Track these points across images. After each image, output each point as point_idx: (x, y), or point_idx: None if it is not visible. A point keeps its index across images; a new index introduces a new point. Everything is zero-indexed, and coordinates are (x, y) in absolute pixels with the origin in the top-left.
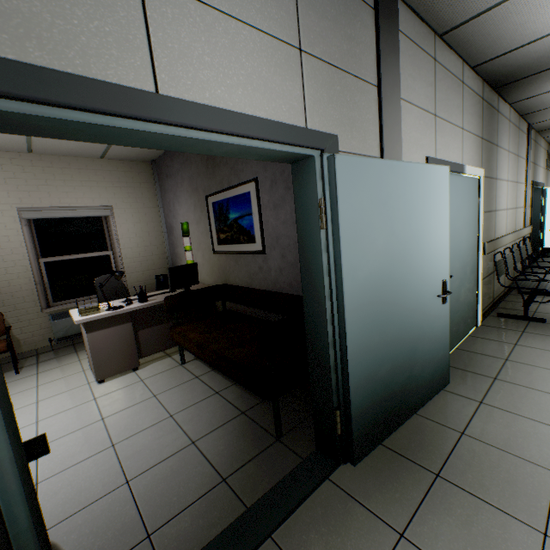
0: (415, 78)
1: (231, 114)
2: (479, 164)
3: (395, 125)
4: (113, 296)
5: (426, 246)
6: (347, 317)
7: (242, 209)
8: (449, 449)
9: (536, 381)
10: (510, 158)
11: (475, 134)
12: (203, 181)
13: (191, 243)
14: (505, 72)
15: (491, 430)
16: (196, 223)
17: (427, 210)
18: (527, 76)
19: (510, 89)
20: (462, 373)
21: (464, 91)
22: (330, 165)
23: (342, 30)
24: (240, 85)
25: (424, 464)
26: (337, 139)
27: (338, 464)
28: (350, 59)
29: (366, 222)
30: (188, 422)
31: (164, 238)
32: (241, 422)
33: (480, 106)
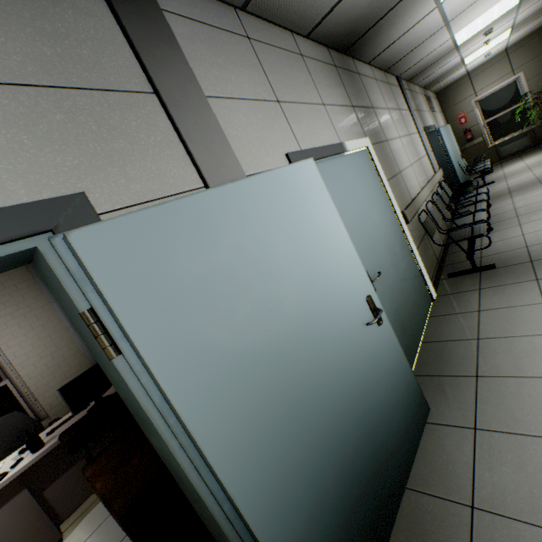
0: (225, 66)
1: None
2: (362, 134)
3: (212, 133)
4: (17, 441)
5: (323, 271)
6: (225, 473)
7: None
8: None
9: (521, 361)
10: (392, 115)
11: (343, 105)
12: None
13: None
14: (344, 31)
15: (505, 482)
16: None
17: (304, 227)
18: (369, 29)
19: (360, 48)
20: (439, 382)
21: (308, 64)
22: (72, 251)
23: (28, 26)
24: None
25: None
26: (85, 198)
27: None
28: (71, 67)
29: (197, 302)
30: None
31: (71, 334)
32: None
33: (336, 74)
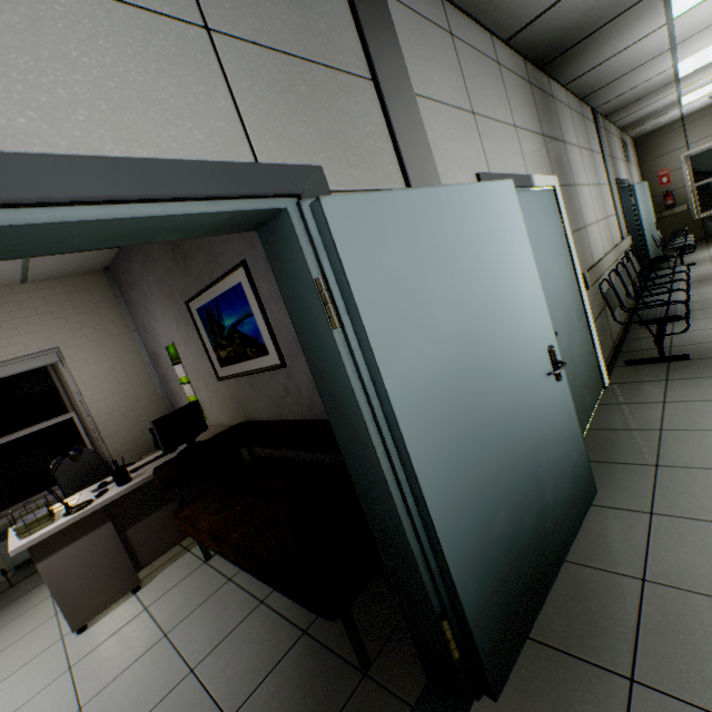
0: (429, 63)
1: (63, 162)
2: (549, 170)
3: (417, 134)
4: (85, 479)
5: (512, 305)
6: (417, 464)
7: (238, 309)
8: (633, 619)
9: None
10: (583, 155)
11: (533, 131)
12: (176, 282)
13: (186, 372)
14: (550, 41)
15: (684, 561)
16: (184, 342)
17: (499, 252)
18: (578, 42)
19: (561, 65)
20: (609, 468)
21: (503, 75)
22: (318, 218)
23: None
24: (77, 103)
25: (604, 662)
26: (322, 172)
27: (469, 704)
28: (312, 40)
29: (407, 296)
30: (219, 677)
31: (150, 372)
32: (302, 653)
33: (529, 92)
